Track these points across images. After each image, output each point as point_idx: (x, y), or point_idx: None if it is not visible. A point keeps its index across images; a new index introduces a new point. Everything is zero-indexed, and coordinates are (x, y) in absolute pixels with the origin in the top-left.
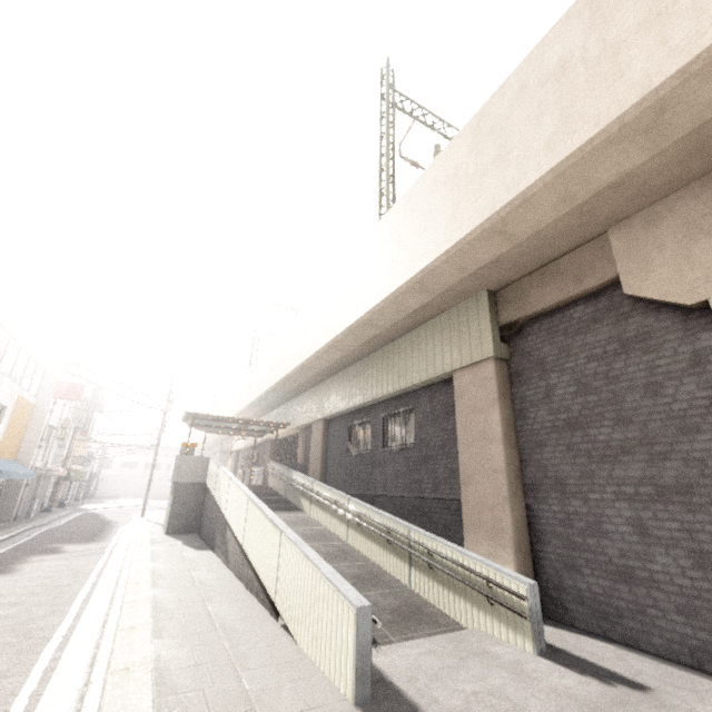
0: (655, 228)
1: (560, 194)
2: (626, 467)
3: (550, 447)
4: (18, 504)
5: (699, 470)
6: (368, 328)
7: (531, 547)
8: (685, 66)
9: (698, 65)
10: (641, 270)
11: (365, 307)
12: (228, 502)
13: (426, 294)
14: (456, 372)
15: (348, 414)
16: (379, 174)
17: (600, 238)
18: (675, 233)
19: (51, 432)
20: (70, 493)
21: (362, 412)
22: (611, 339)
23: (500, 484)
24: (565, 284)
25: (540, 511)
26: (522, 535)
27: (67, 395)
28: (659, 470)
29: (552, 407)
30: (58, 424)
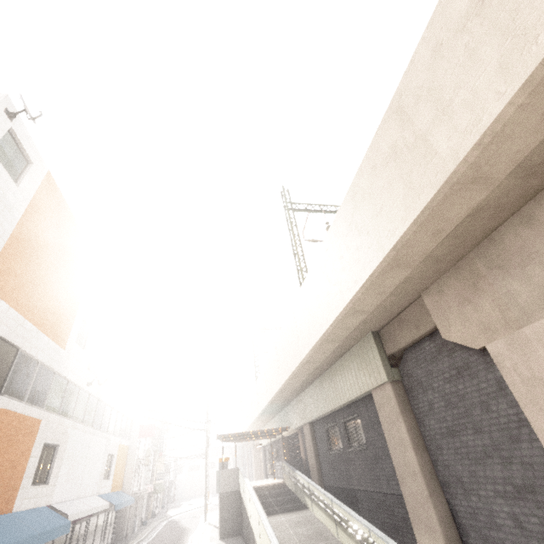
0: (443, 296)
1: (374, 293)
2: (492, 469)
3: (444, 450)
4: (126, 524)
5: (531, 472)
6: (311, 363)
7: (460, 539)
8: (393, 246)
9: (398, 246)
10: (445, 323)
11: (303, 353)
12: (250, 513)
13: (334, 342)
14: (372, 390)
15: (323, 418)
16: (294, 257)
17: (419, 299)
18: (453, 300)
19: (140, 462)
20: (158, 502)
21: (330, 417)
22: (450, 367)
23: (420, 484)
24: (411, 329)
25: (455, 505)
26: (449, 528)
27: (146, 434)
28: (510, 471)
29: (436, 417)
30: (143, 455)
